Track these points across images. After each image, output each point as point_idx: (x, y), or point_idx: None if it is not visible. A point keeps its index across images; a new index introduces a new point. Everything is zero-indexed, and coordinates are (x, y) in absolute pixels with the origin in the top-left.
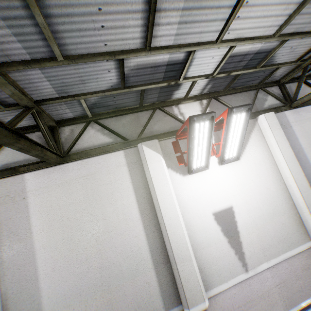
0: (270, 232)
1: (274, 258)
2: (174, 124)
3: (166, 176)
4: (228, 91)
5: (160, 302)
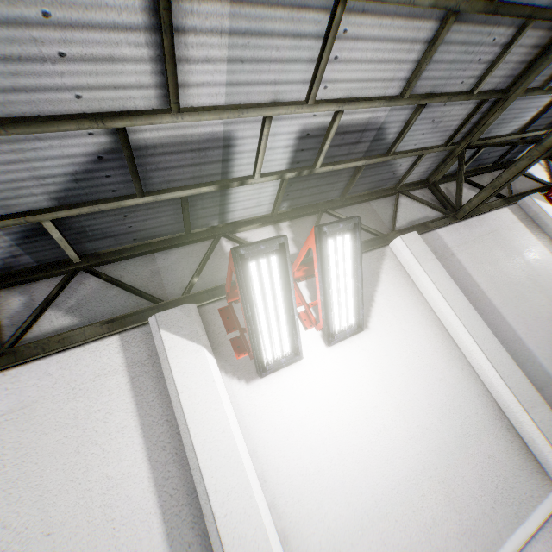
0: None
1: None
2: (530, 183)
3: None
4: None
5: None
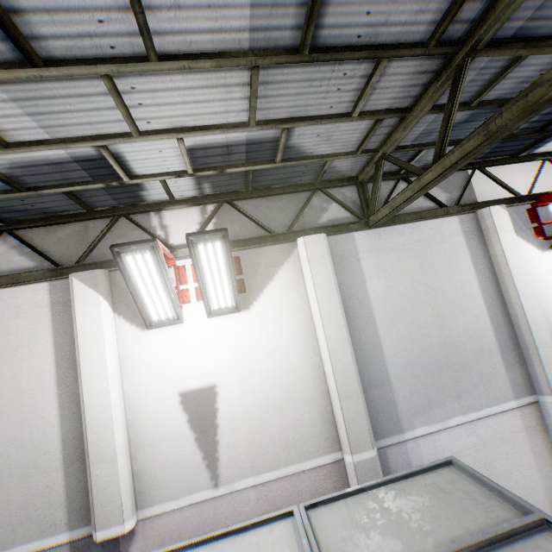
0: (273, 430)
1: (269, 471)
2: None
3: (103, 330)
4: (255, 191)
5: (63, 517)
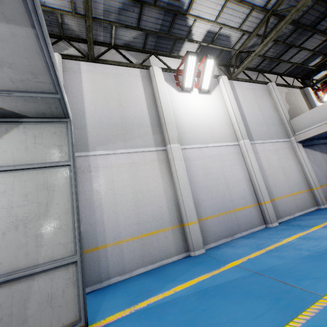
0: None
1: None
2: None
3: None
4: None
5: None
